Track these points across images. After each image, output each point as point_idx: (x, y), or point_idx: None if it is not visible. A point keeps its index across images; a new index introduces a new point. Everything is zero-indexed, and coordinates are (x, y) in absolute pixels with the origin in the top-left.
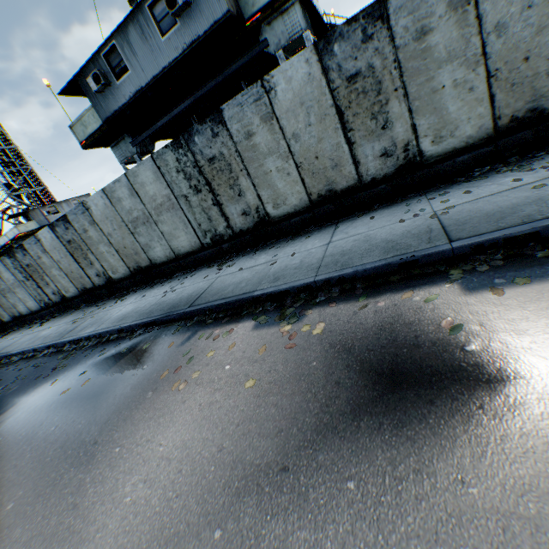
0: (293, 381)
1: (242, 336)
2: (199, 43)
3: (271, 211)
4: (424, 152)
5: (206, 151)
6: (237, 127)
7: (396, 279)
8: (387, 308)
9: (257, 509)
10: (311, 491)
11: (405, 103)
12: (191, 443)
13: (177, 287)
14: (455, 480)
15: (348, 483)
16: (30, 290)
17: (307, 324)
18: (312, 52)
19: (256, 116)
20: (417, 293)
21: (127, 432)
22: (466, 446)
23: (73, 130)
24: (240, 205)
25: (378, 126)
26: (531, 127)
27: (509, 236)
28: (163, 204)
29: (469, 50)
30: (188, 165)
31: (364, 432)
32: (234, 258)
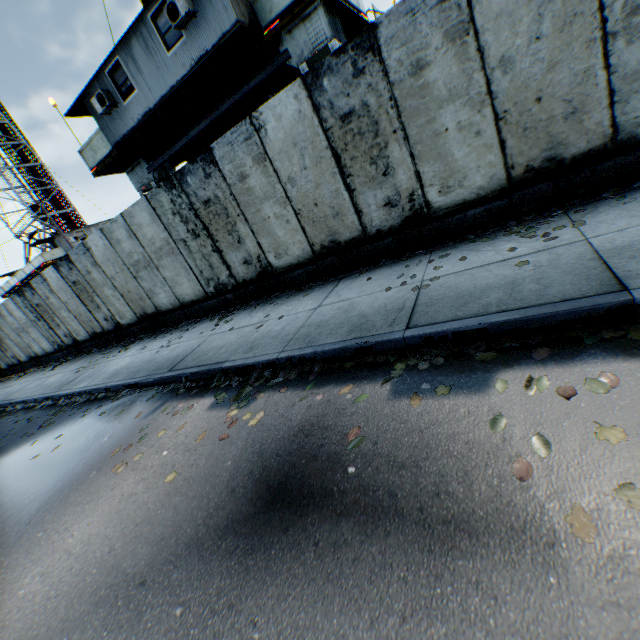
0: (203, 481)
1: (195, 416)
2: (208, 58)
3: (273, 261)
4: (431, 203)
5: (200, 193)
6: (229, 168)
7: (350, 366)
8: (321, 403)
9: (102, 623)
10: (149, 611)
11: (406, 147)
12: (95, 538)
13: (174, 342)
14: (251, 623)
15: (178, 608)
16: (43, 330)
17: (250, 411)
18: (301, 87)
19: (248, 156)
20: (354, 389)
21: (57, 516)
22: (281, 586)
23: (83, 156)
24: (241, 253)
25: (379, 172)
26: (550, 179)
27: (459, 330)
28: (162, 248)
29: (473, 87)
30: (183, 208)
31: (220, 554)
32: (237, 311)
